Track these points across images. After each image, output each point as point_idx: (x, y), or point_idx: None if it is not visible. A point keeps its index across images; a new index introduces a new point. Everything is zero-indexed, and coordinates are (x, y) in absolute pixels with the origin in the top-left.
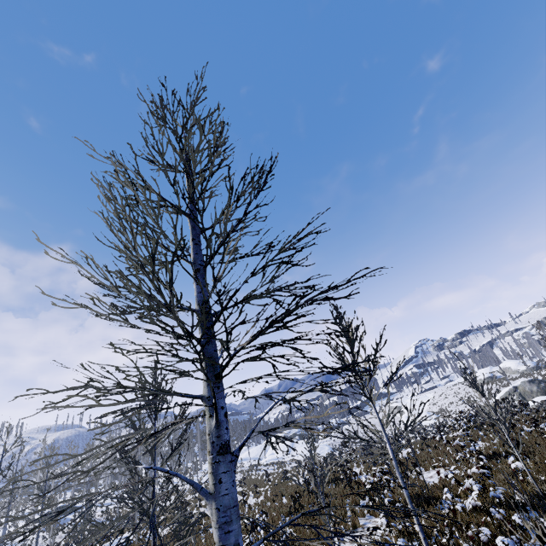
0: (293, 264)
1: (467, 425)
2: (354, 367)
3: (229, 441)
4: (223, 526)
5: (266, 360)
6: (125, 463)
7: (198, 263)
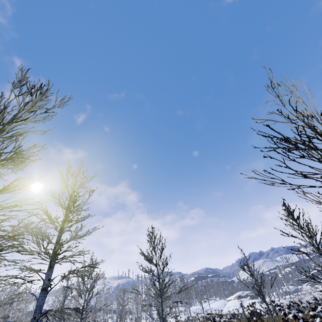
0: (71, 231)
1: None
2: (150, 259)
3: (46, 287)
4: (34, 310)
5: (68, 261)
6: (79, 296)
7: (60, 228)
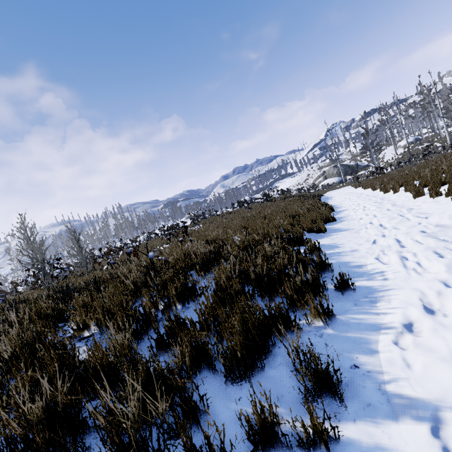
0: None
1: (191, 221)
2: None
3: None
4: None
5: None
6: None
7: None
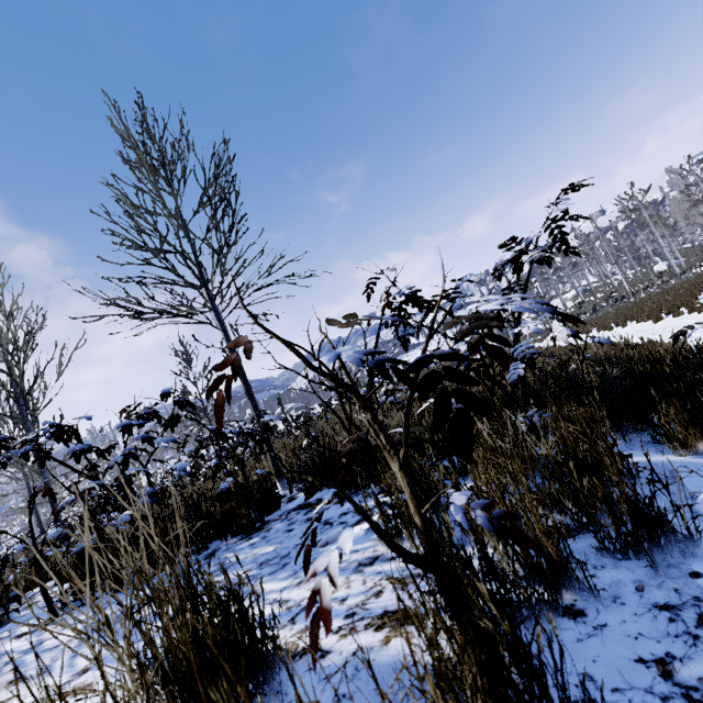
0: None
1: None
2: None
3: None
4: None
5: None
6: None
7: None
